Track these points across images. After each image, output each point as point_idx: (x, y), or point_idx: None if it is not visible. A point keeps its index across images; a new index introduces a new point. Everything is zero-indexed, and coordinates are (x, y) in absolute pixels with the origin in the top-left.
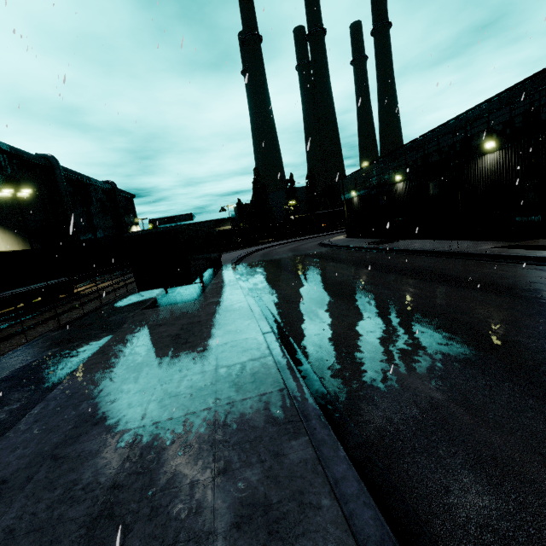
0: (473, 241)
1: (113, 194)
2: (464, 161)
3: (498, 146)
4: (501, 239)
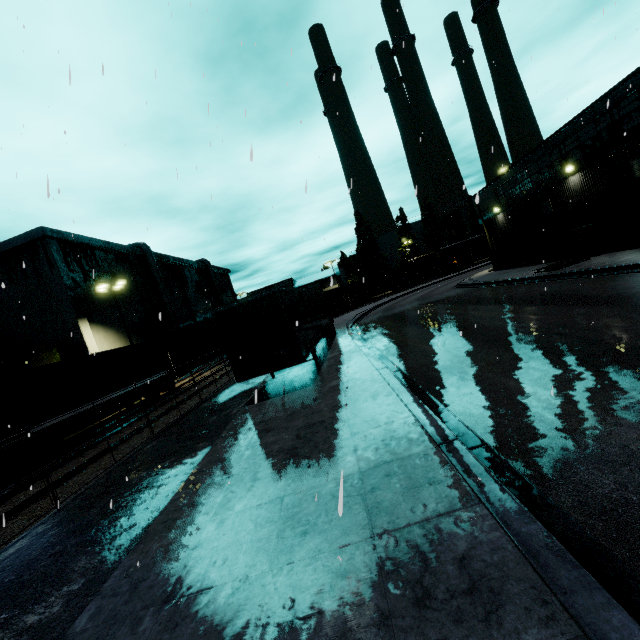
0: None
1: (208, 273)
2: None
3: None
4: None
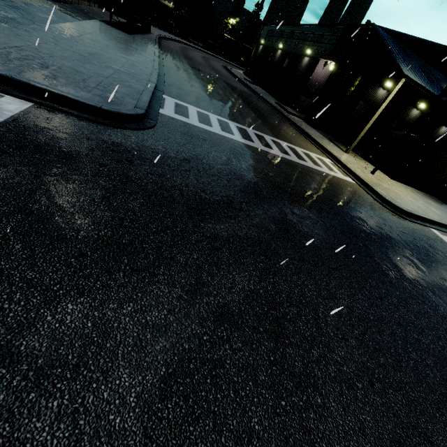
0: (277, 101)
1: None
2: (300, 55)
3: (310, 55)
4: (284, 104)
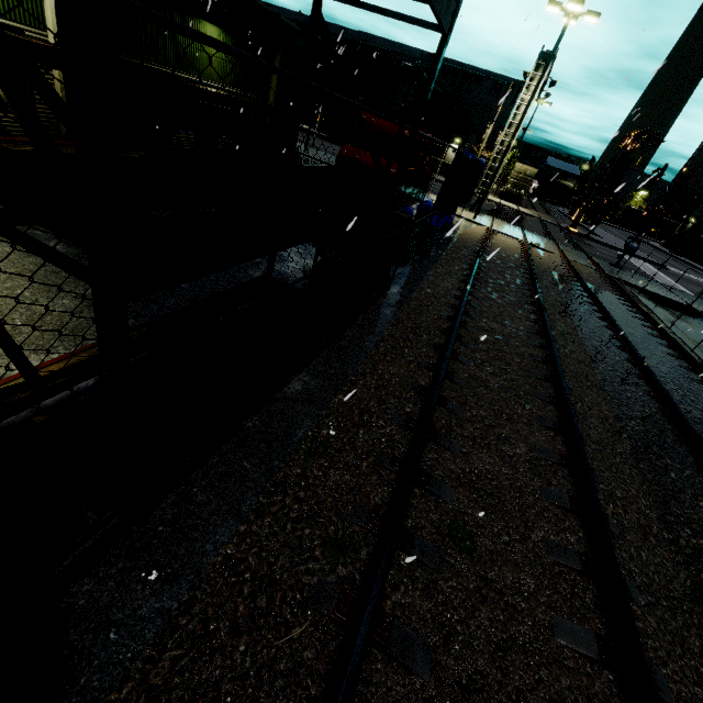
0: None
1: None
2: None
3: None
4: None
